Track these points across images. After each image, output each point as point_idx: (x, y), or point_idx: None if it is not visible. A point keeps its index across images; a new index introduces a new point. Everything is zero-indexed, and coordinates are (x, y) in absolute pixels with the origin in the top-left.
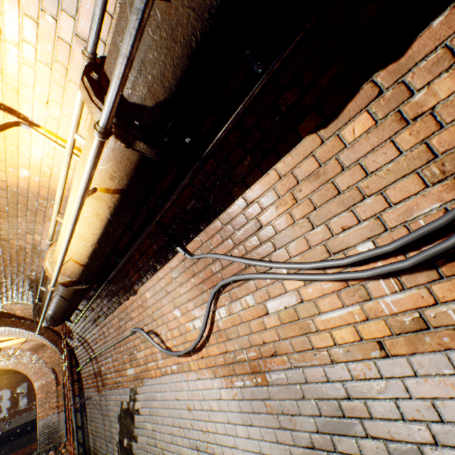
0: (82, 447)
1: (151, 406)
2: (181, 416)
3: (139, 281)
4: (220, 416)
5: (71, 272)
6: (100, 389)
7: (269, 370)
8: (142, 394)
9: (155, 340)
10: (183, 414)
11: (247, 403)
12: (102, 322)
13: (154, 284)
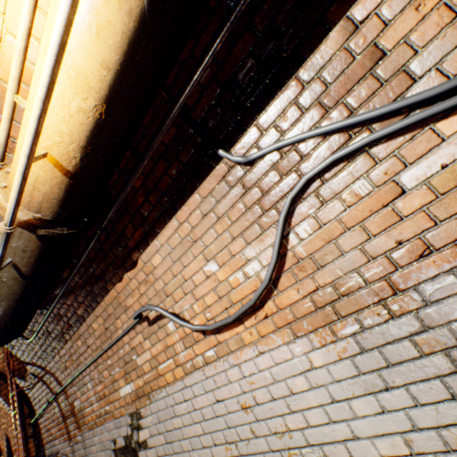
0: None
1: (167, 429)
2: (230, 425)
3: (141, 243)
4: (313, 396)
5: (43, 198)
6: (72, 436)
7: (415, 284)
8: (150, 417)
9: (170, 325)
10: (234, 419)
11: (372, 355)
12: (75, 333)
13: (168, 238)
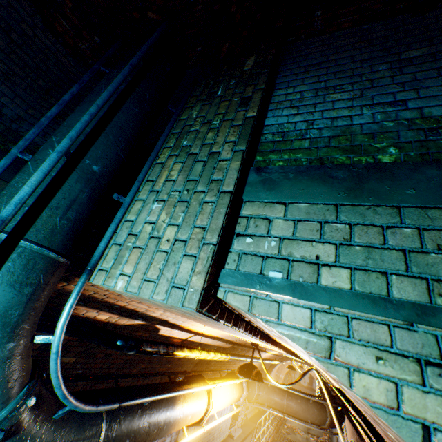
0: (329, 439)
1: None
2: None
3: None
4: None
5: None
6: None
7: None
8: (339, 436)
9: None
10: None
11: None
12: None
13: None
